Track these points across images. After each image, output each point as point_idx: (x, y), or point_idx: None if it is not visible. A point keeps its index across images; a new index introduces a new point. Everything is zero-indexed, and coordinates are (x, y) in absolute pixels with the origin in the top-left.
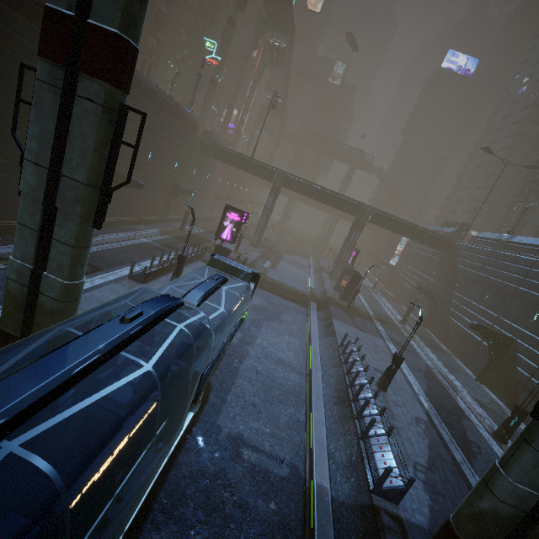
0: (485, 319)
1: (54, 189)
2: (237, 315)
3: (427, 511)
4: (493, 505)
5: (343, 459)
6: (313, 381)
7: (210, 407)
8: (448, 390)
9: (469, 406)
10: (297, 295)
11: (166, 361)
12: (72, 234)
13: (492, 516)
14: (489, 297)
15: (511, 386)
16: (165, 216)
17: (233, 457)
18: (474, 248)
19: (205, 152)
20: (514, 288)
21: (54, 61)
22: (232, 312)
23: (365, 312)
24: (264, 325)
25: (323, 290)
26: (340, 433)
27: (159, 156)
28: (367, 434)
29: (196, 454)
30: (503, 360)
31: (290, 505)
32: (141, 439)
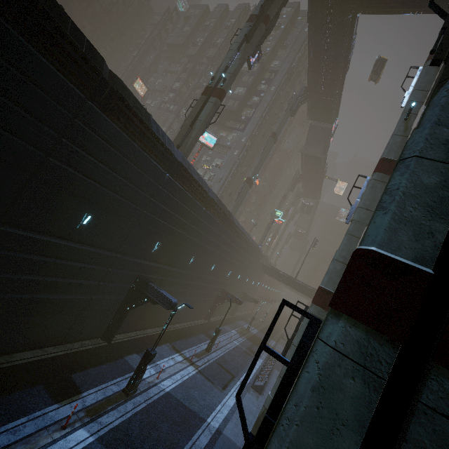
0: None
1: None
2: None
3: None
4: None
5: None
6: None
7: None
8: None
9: None
10: None
11: None
12: None
13: None
14: None
15: None
16: (232, 314)
17: None
18: None
19: (263, 271)
20: None
21: (322, 308)
22: None
23: None
24: None
25: None
26: None
27: (242, 276)
28: None
29: None
30: None
31: None
32: None
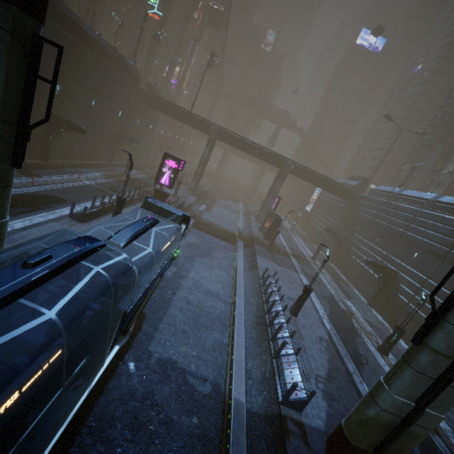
0: (377, 256)
1: None
2: (167, 254)
3: (324, 416)
4: (377, 413)
5: (258, 375)
6: (237, 309)
7: (143, 335)
8: (346, 313)
9: (361, 326)
10: (228, 234)
11: (82, 303)
12: None
13: (375, 422)
14: (382, 239)
15: (393, 310)
16: (110, 161)
17: (162, 379)
18: (372, 198)
19: (147, 104)
20: (401, 232)
21: None
22: (160, 251)
23: (284, 249)
24: (197, 261)
25: (250, 231)
26: (257, 353)
27: (103, 104)
28: (279, 354)
29: (127, 378)
30: (388, 289)
31: (210, 418)
32: (48, 384)
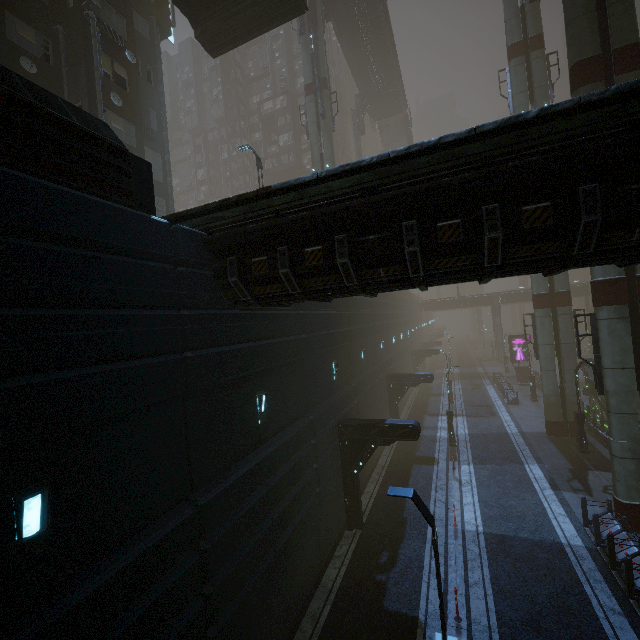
0: None
1: (560, 350)
2: None
3: None
4: None
5: None
6: None
7: None
8: None
9: None
10: None
11: None
12: (573, 364)
13: None
14: None
15: None
16: (424, 370)
17: None
18: None
19: (423, 310)
20: None
21: (545, 308)
22: None
23: None
24: None
25: None
26: None
27: (413, 328)
28: None
29: None
30: None
31: None
32: None
